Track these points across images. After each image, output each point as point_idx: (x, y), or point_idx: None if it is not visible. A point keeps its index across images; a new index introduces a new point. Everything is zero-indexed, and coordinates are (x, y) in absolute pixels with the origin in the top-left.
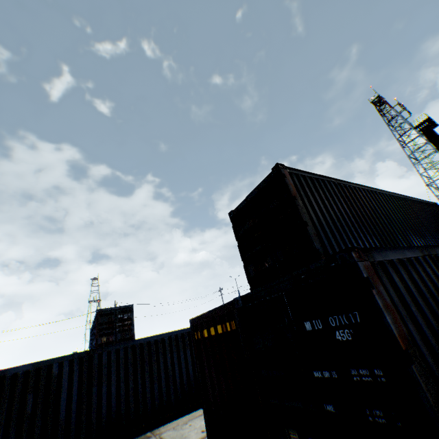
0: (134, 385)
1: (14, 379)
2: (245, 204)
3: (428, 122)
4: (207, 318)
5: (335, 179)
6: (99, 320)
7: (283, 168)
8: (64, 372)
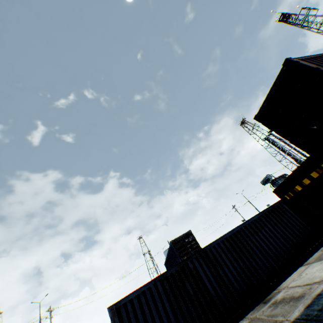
0: (243, 263)
1: (172, 277)
2: (266, 103)
3: None
4: (294, 177)
5: None
6: (175, 247)
7: (291, 59)
8: (196, 266)
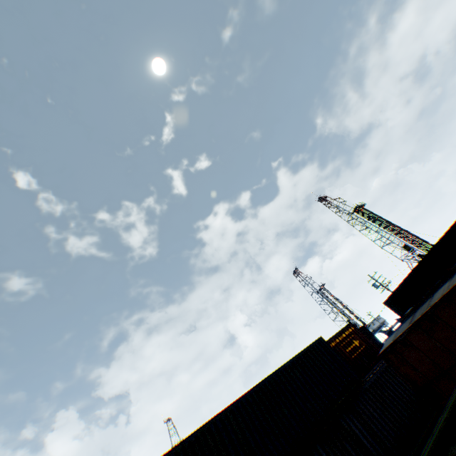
0: None
1: None
2: None
3: (358, 207)
4: None
5: None
6: None
7: None
8: None
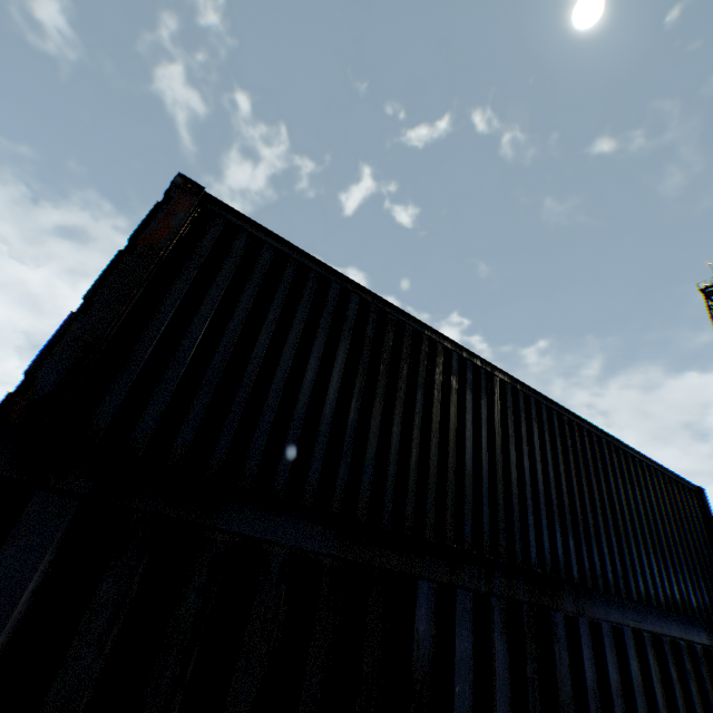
0: None
1: None
2: None
3: None
4: None
5: (380, 298)
6: None
7: (188, 189)
8: None
